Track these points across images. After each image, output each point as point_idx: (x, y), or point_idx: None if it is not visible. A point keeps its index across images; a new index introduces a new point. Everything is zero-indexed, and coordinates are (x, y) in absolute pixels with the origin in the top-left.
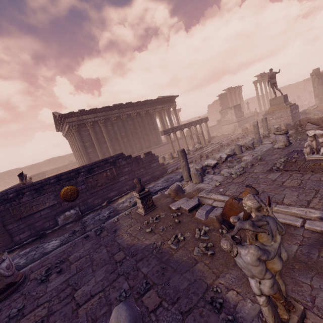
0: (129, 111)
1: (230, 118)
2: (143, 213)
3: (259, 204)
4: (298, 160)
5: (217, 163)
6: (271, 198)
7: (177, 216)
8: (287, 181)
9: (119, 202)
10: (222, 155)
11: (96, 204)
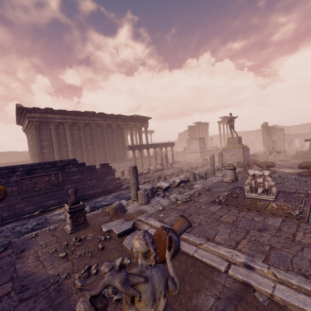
0: (101, 121)
1: (194, 147)
2: (69, 231)
3: (148, 248)
4: (239, 196)
5: (169, 187)
6: (205, 232)
7: (105, 240)
8: (224, 216)
9: (56, 212)
10: (176, 179)
11: (26, 212)
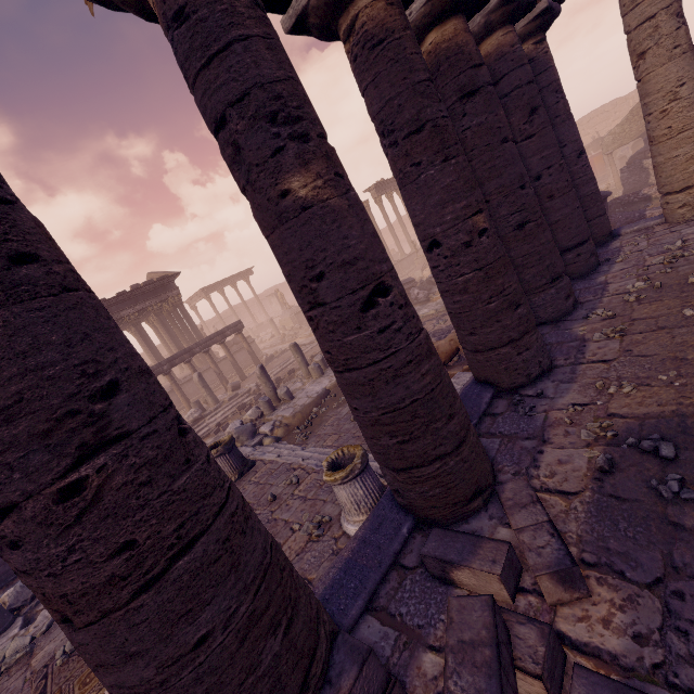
0: None
1: None
2: None
3: None
4: None
5: None
6: None
7: None
8: None
9: None
10: None
11: None
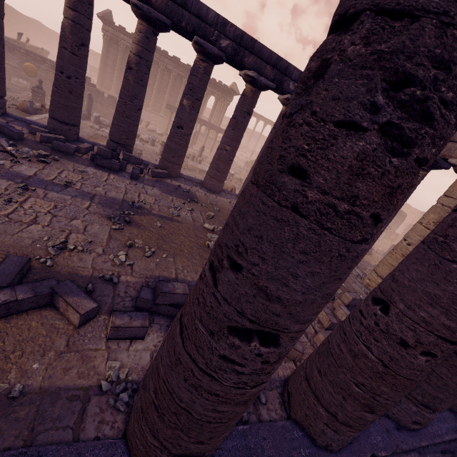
0: (172, 66)
1: None
2: (30, 99)
3: None
4: None
5: None
6: None
7: None
8: None
9: None
10: None
11: (46, 94)
